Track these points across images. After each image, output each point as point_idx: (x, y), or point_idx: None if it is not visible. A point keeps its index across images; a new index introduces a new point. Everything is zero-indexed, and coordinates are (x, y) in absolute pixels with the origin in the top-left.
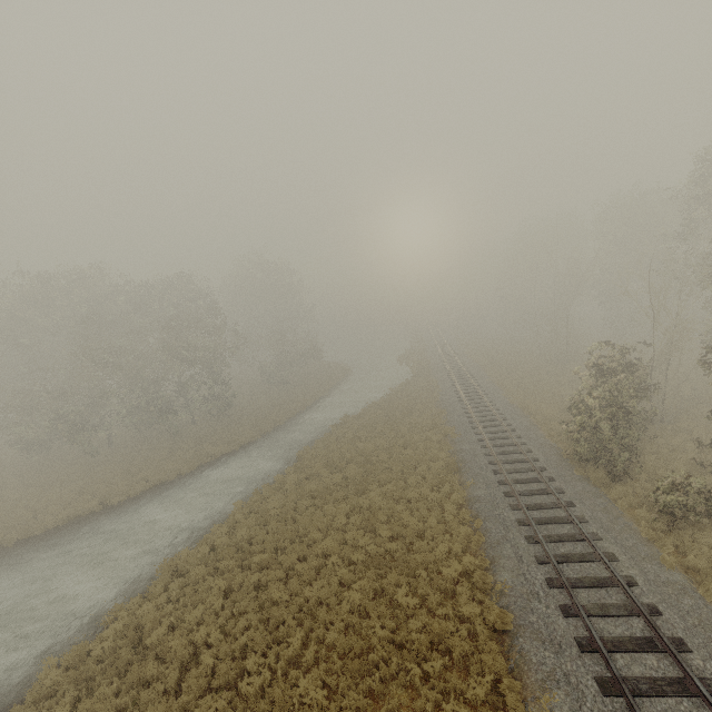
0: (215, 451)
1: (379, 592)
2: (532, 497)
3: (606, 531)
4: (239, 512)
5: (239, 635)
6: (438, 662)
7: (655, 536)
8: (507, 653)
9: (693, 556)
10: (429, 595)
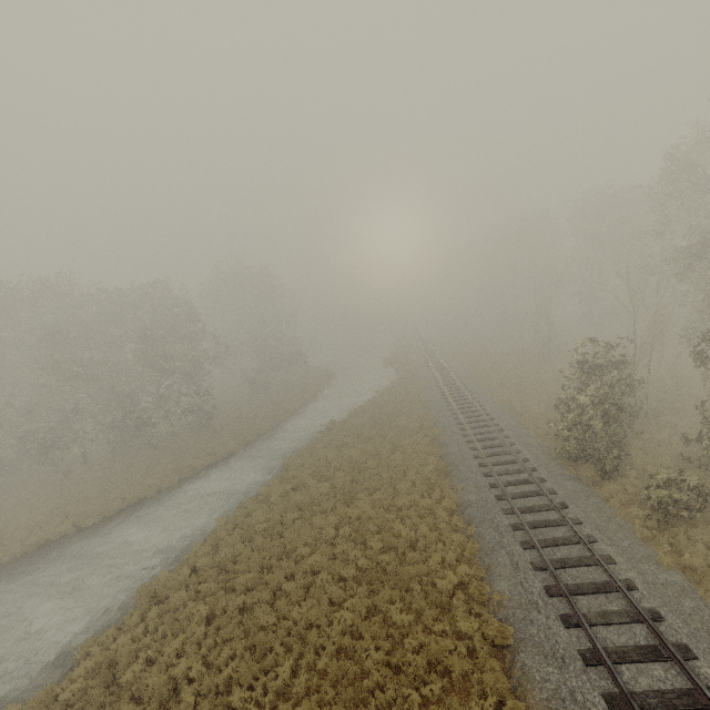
0: (196, 463)
1: (372, 609)
2: (524, 500)
3: (601, 532)
4: (222, 528)
5: (223, 666)
6: (437, 685)
7: (650, 535)
8: (509, 670)
9: (689, 555)
10: (425, 610)
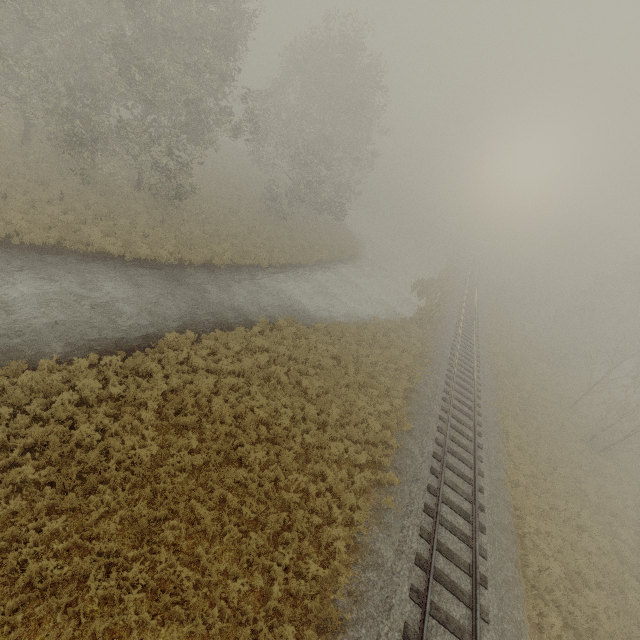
0: (96, 240)
1: None
2: None
3: None
4: None
5: None
6: None
7: None
8: None
9: None
10: None
